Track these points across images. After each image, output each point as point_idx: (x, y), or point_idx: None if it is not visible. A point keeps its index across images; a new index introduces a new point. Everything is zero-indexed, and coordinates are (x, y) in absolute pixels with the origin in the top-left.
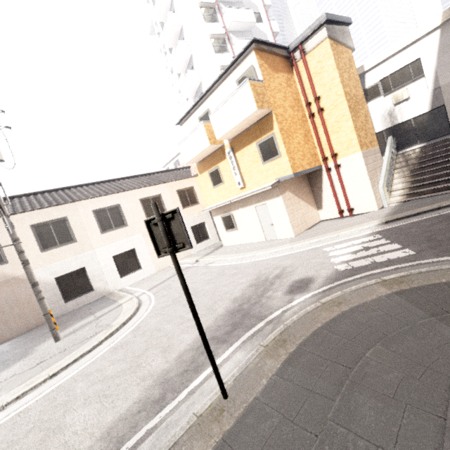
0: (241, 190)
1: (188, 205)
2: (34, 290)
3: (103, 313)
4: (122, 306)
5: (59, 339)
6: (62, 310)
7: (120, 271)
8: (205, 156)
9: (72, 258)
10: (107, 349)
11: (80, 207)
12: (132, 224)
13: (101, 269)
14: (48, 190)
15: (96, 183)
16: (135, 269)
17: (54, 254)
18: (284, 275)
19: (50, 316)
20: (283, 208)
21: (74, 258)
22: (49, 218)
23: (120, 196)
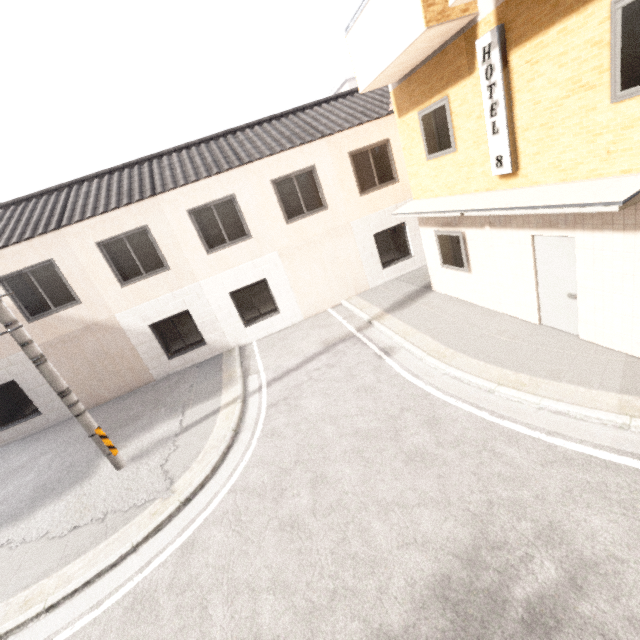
0: (502, 179)
1: (373, 186)
2: (64, 402)
3: (191, 423)
4: (215, 421)
5: (120, 468)
6: (166, 369)
7: (244, 316)
8: (416, 62)
9: (167, 296)
10: (127, 589)
11: (166, 205)
12: (259, 234)
13: (213, 313)
14: (130, 164)
15: (203, 140)
16: (268, 313)
17: (140, 290)
18: (572, 637)
19: (98, 437)
20: (638, 271)
21: (171, 296)
22: (120, 229)
23: (234, 177)
